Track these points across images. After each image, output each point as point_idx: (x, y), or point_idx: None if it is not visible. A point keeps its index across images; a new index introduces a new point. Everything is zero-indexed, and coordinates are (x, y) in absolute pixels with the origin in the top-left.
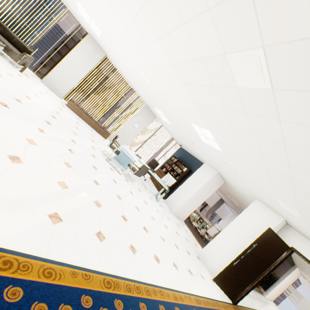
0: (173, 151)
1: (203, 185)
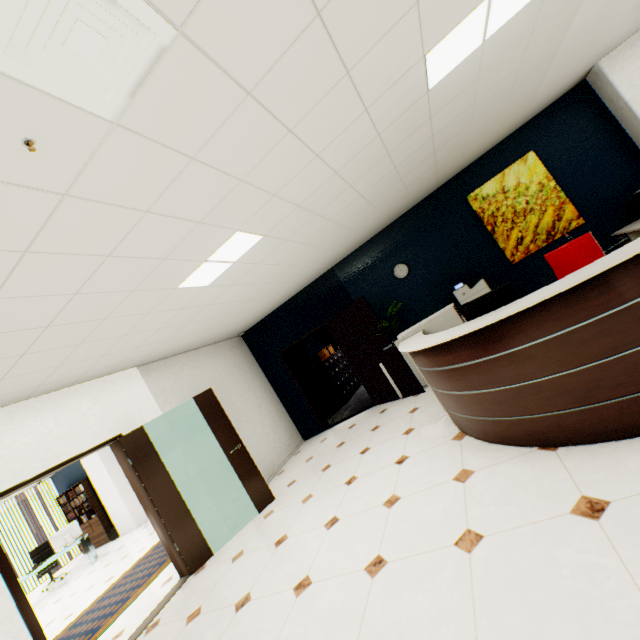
0: (56, 491)
1: (107, 470)
